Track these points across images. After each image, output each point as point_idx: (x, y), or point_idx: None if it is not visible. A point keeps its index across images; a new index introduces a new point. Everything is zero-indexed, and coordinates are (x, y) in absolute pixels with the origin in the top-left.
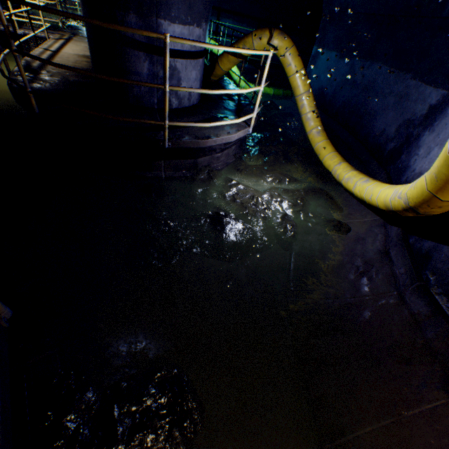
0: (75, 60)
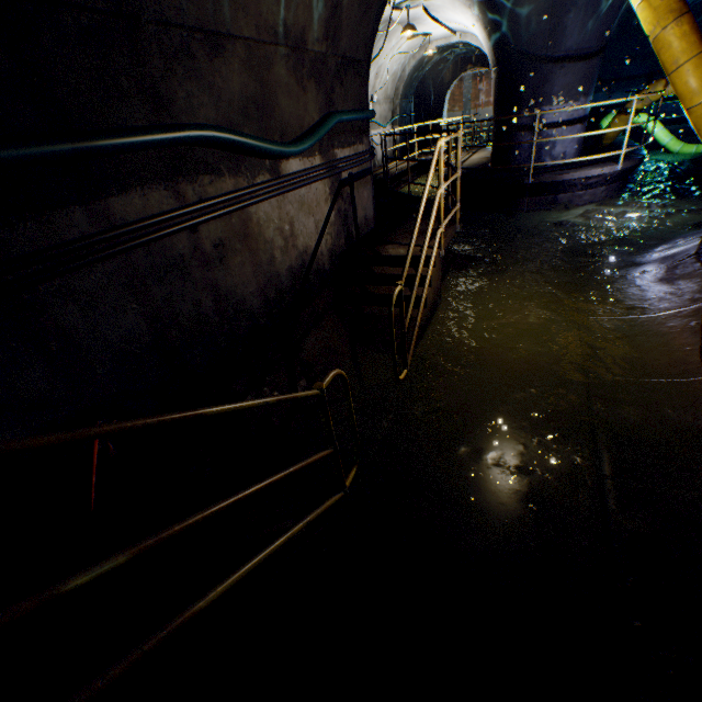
0: (478, 161)
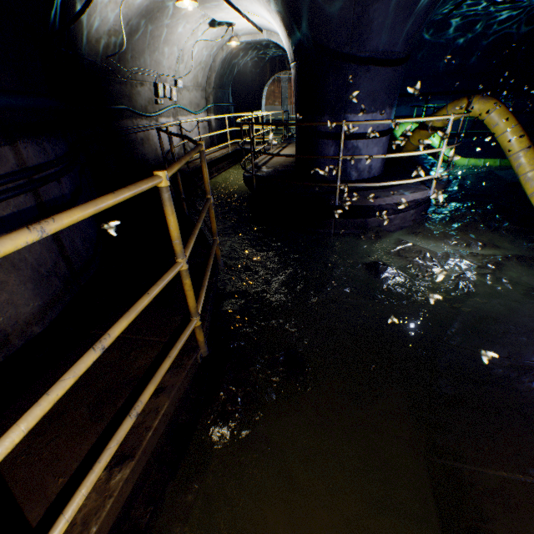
0: (285, 158)
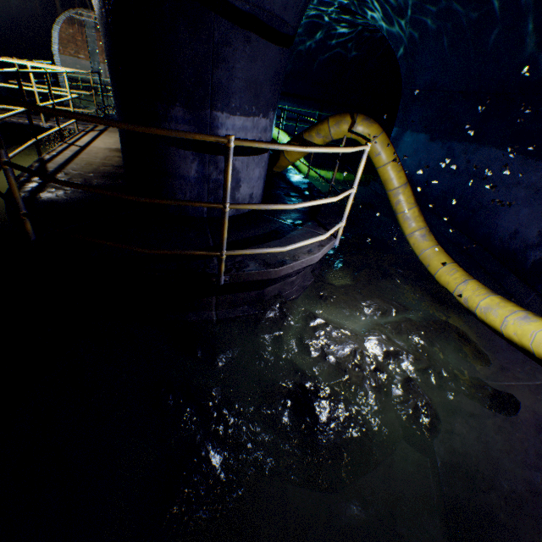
0: (105, 156)
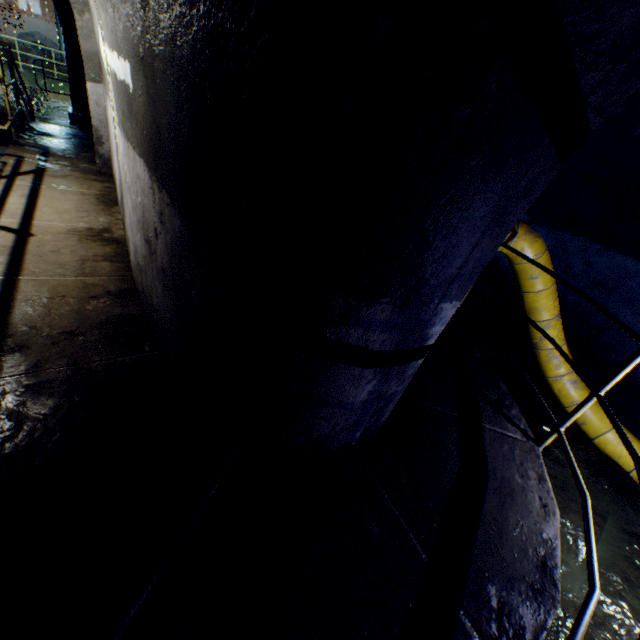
0: (77, 258)
